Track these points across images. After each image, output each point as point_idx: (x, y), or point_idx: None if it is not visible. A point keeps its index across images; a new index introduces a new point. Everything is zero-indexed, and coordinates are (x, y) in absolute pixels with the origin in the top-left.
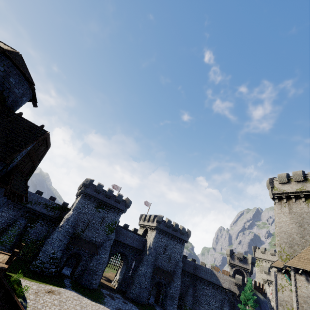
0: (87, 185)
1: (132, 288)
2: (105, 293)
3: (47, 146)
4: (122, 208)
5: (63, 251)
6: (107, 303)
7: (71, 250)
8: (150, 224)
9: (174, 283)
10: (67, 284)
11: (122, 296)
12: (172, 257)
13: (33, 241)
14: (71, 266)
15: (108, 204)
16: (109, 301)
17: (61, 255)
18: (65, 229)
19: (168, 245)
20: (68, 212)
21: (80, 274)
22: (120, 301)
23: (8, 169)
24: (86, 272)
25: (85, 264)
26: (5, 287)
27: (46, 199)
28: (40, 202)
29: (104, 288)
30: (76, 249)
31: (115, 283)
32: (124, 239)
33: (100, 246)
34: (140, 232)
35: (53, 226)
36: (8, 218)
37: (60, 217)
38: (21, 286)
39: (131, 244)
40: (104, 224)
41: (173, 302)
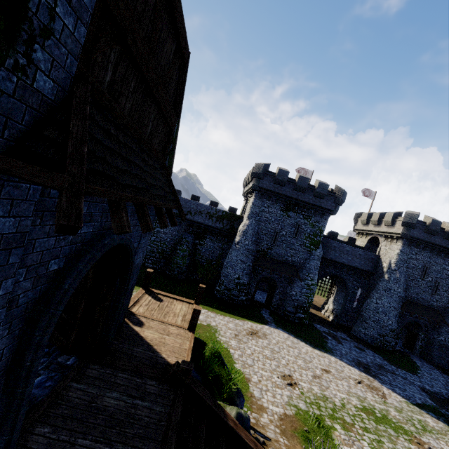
0: (260, 175)
1: (364, 326)
2: (323, 331)
3: (179, 37)
4: (330, 206)
5: (249, 274)
6: (334, 350)
7: (260, 273)
8: (385, 230)
9: (448, 327)
10: (266, 317)
11: (348, 336)
12: (440, 286)
13: (208, 261)
14: (261, 288)
15: (302, 202)
16: (335, 345)
17: (248, 280)
18: (245, 246)
19: (431, 266)
20: (241, 221)
21: (279, 304)
22: (351, 346)
23: (44, 88)
24: (288, 302)
25: (283, 292)
26: (204, 402)
27: (206, 206)
28: (201, 211)
29: (316, 322)
30: (266, 272)
31: (327, 314)
32: (337, 256)
33: (301, 269)
34: (358, 242)
35: (226, 242)
36: (172, 235)
37: (232, 230)
38: (225, 369)
39: (350, 264)
40: (302, 236)
41: (445, 354)
